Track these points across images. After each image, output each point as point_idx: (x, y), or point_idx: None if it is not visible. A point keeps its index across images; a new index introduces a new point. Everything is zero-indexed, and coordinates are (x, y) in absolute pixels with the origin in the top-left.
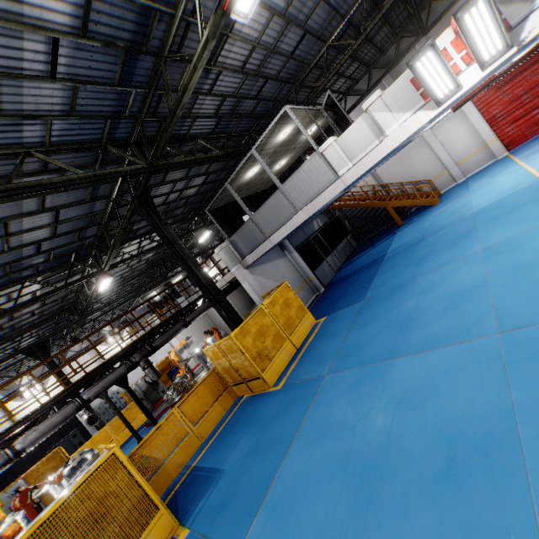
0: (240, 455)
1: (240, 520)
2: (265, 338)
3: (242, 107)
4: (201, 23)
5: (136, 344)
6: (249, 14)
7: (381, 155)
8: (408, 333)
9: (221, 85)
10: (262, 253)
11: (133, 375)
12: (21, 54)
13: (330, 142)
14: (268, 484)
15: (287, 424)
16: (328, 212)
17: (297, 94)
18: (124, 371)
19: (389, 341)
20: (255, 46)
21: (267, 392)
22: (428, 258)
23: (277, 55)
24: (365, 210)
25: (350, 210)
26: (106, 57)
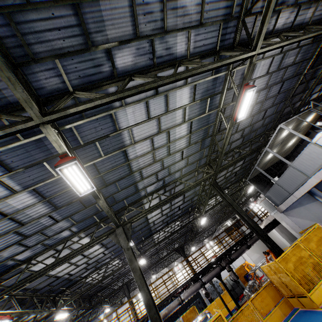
0: None
1: None
2: (305, 266)
3: (255, 126)
4: (226, 123)
5: (222, 255)
6: (245, 115)
7: None
8: None
9: (240, 126)
10: (290, 203)
11: (223, 272)
12: (175, 158)
13: (318, 136)
14: None
15: None
16: None
17: (291, 101)
18: (218, 270)
19: None
20: (254, 106)
21: (315, 309)
22: None
23: (268, 99)
24: None
25: None
26: (195, 146)
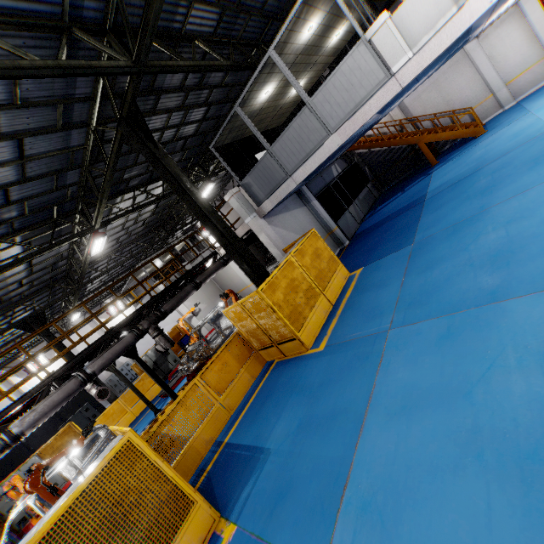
0: (287, 430)
1: (312, 521)
2: (297, 293)
3: None
4: None
5: (142, 309)
6: None
7: (460, 30)
8: (511, 268)
9: None
10: (283, 197)
11: (141, 346)
12: None
13: (384, 20)
14: (343, 472)
15: (348, 391)
16: (346, 157)
17: None
18: (131, 340)
19: (480, 281)
20: None
21: (305, 354)
22: (498, 186)
23: None
24: (389, 153)
25: (371, 154)
26: None
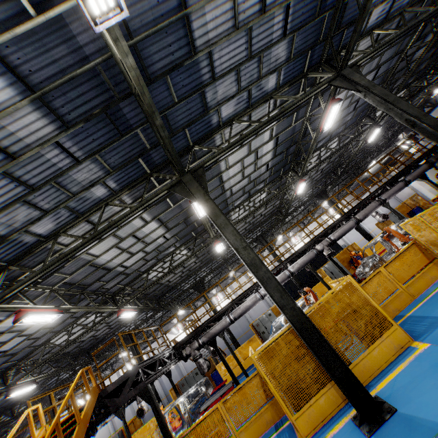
0: None
1: None
2: None
3: None
4: None
5: (423, 156)
6: None
7: None
8: None
9: None
10: None
11: (352, 236)
12: None
13: None
14: None
15: None
16: None
17: None
18: (425, 167)
19: None
20: None
21: None
22: None
23: None
24: None
25: None
26: None
